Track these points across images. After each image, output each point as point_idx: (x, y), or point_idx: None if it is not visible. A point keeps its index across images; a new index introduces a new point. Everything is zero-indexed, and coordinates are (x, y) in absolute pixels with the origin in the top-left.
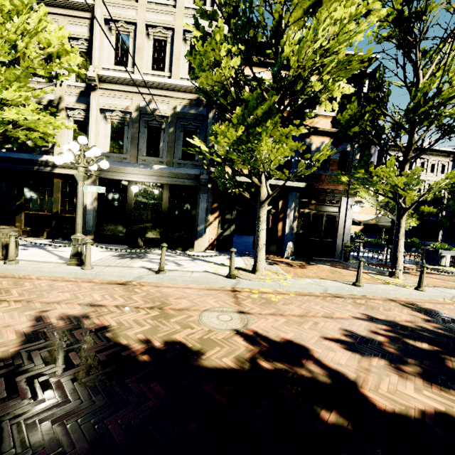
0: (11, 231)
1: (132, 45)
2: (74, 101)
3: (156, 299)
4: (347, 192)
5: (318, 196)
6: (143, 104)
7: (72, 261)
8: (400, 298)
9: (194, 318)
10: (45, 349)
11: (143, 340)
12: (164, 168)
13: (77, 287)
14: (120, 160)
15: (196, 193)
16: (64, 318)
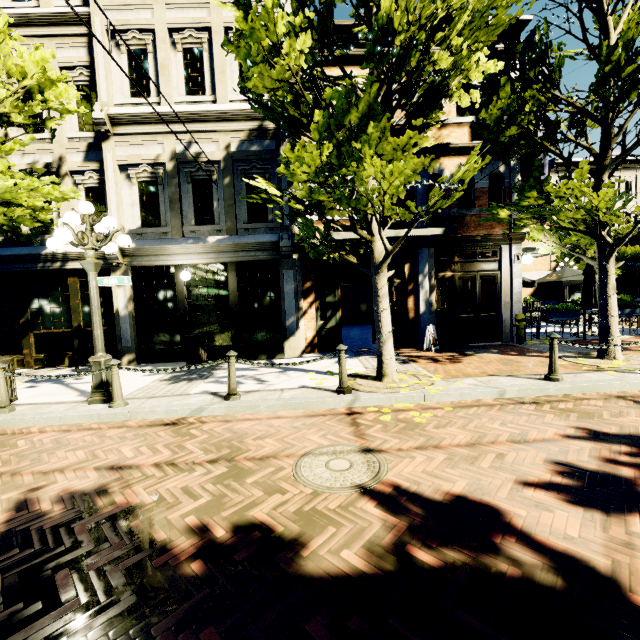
0: None
1: (153, 64)
2: (81, 160)
3: (223, 444)
4: (508, 236)
5: (463, 249)
6: (181, 149)
7: (96, 396)
8: (631, 392)
9: (286, 471)
10: (15, 569)
11: (196, 529)
12: (224, 240)
13: (98, 438)
14: (158, 237)
15: (277, 269)
16: (64, 498)
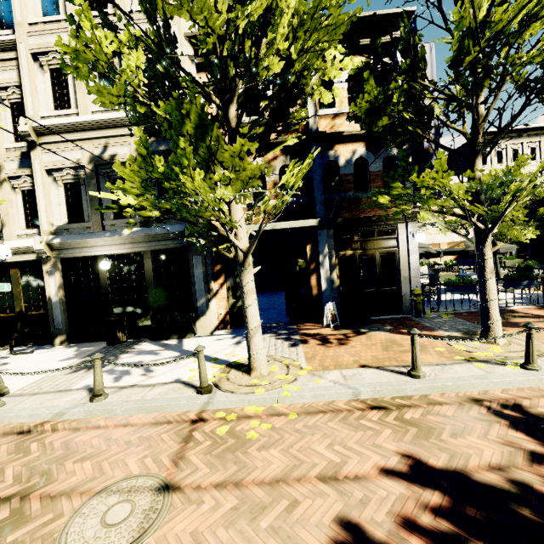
0: None
1: (72, 79)
2: (16, 167)
3: (41, 468)
4: (403, 215)
5: (361, 229)
6: (98, 152)
7: None
8: (492, 393)
9: (60, 522)
10: None
11: None
12: (137, 231)
13: None
14: (83, 231)
15: (188, 255)
16: None
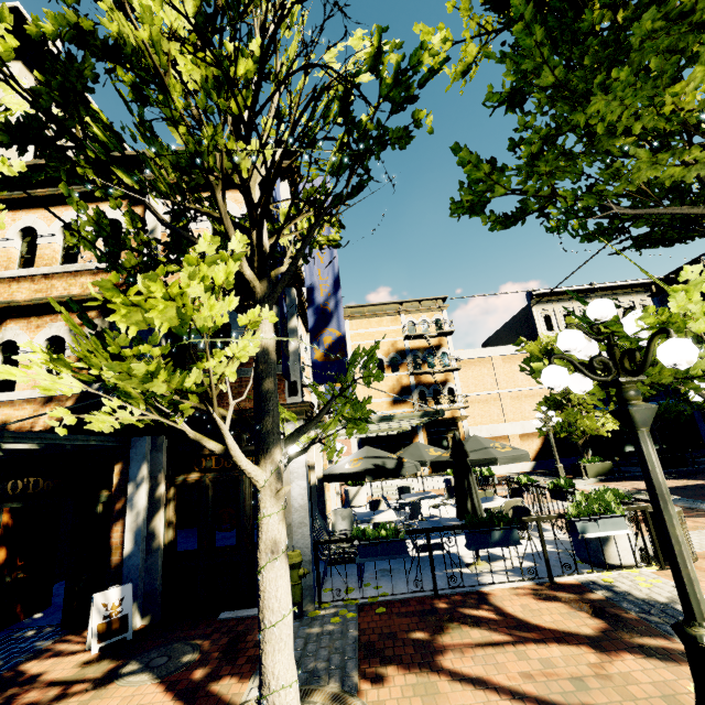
0: None
1: None
2: None
3: None
4: None
5: (216, 433)
6: None
7: None
8: None
9: None
10: None
11: None
12: None
13: None
14: None
15: None
16: None
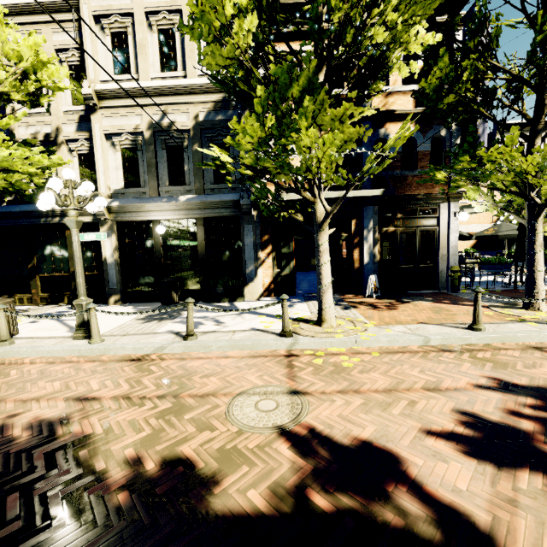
0: (3, 303)
1: (132, 44)
2: (74, 130)
3: (174, 381)
4: (447, 195)
5: (405, 207)
6: (157, 119)
7: (79, 333)
8: None
9: (220, 409)
10: None
11: (131, 460)
12: (193, 198)
13: (75, 371)
14: (138, 196)
15: (238, 224)
16: (33, 425)
